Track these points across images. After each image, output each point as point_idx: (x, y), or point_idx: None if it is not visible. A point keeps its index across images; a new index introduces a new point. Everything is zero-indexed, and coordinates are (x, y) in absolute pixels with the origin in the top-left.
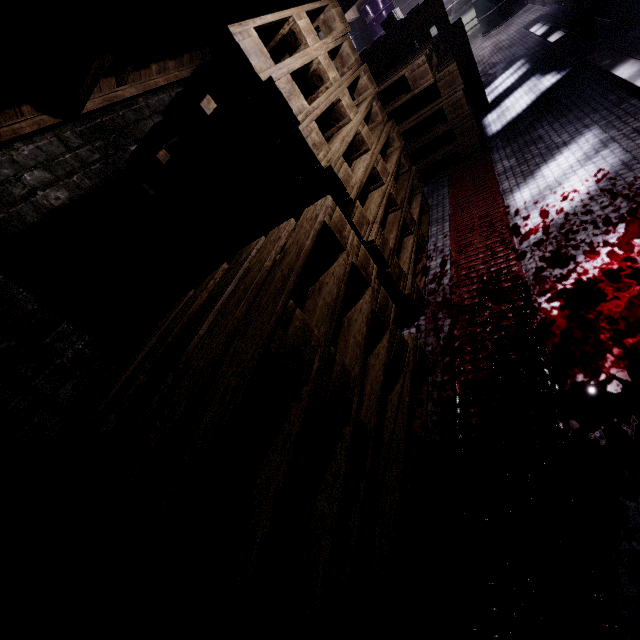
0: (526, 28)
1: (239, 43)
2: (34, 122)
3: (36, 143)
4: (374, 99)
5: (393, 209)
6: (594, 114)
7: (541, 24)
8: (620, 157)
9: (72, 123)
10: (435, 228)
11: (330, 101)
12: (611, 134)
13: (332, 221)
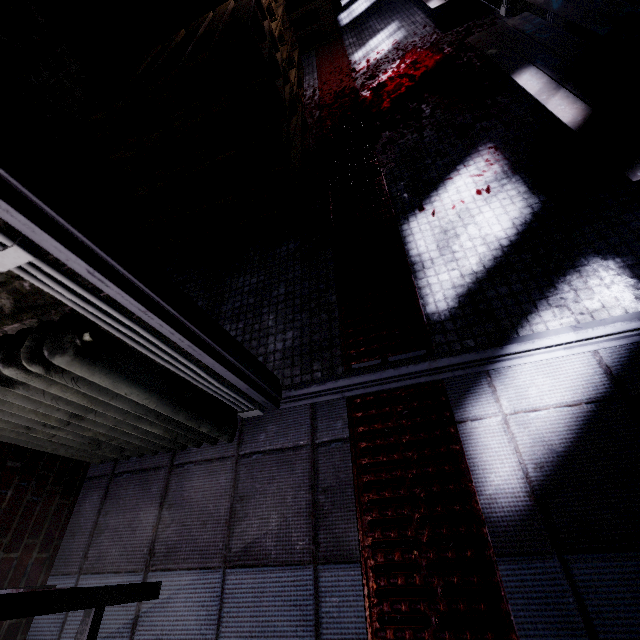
0: None
1: None
2: None
3: None
4: None
5: (282, 44)
6: (397, 14)
7: None
8: (404, 34)
9: None
10: (308, 77)
11: None
12: (403, 24)
13: None
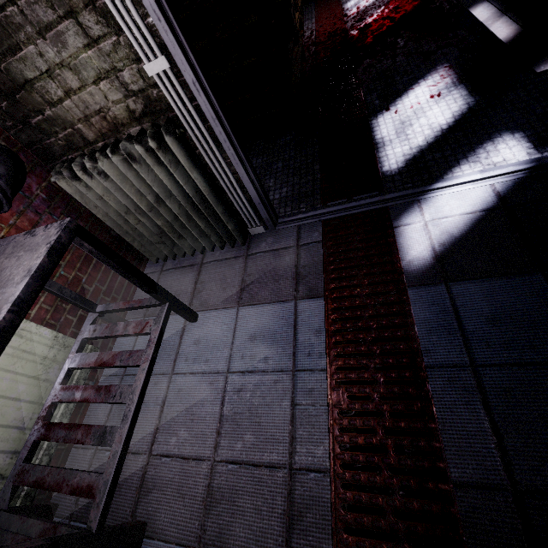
0: None
1: None
2: None
3: None
4: None
5: None
6: None
7: None
8: None
9: None
10: (307, 22)
11: None
12: None
13: None
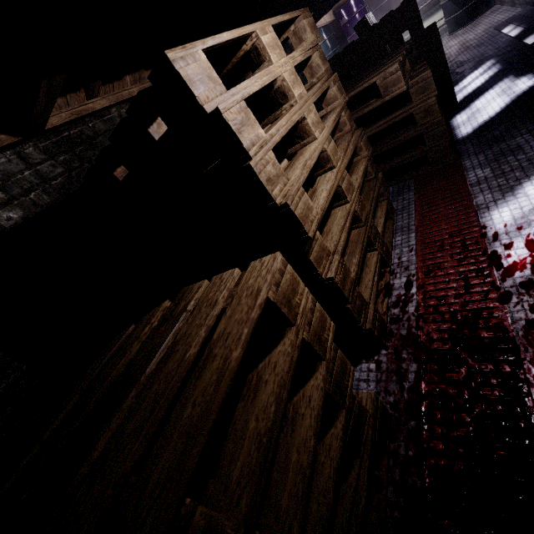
0: (497, 29)
1: (179, 70)
2: None
3: None
4: (343, 108)
5: (357, 225)
6: None
7: (514, 25)
8: None
9: (36, 139)
10: (400, 237)
11: (293, 122)
12: None
13: (279, 291)
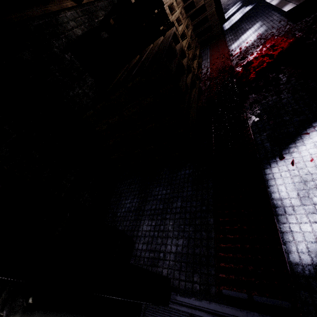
0: None
1: None
2: (70, 3)
3: (70, 12)
4: (182, 8)
5: (190, 49)
6: (260, 17)
7: None
8: (265, 29)
9: (78, 7)
10: (204, 61)
11: (171, 2)
12: (264, 23)
13: (176, 33)
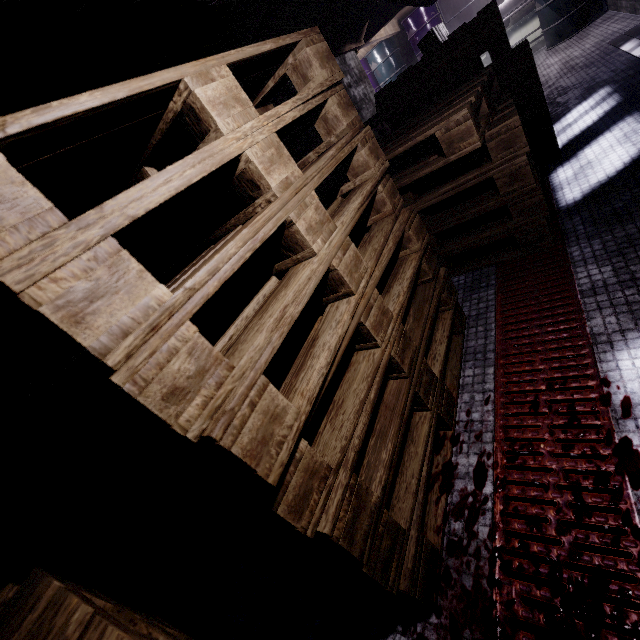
0: (614, 44)
1: None
2: None
3: None
4: (380, 180)
5: (396, 375)
6: None
7: (639, 40)
8: None
9: None
10: (471, 371)
11: (259, 240)
12: None
13: None
